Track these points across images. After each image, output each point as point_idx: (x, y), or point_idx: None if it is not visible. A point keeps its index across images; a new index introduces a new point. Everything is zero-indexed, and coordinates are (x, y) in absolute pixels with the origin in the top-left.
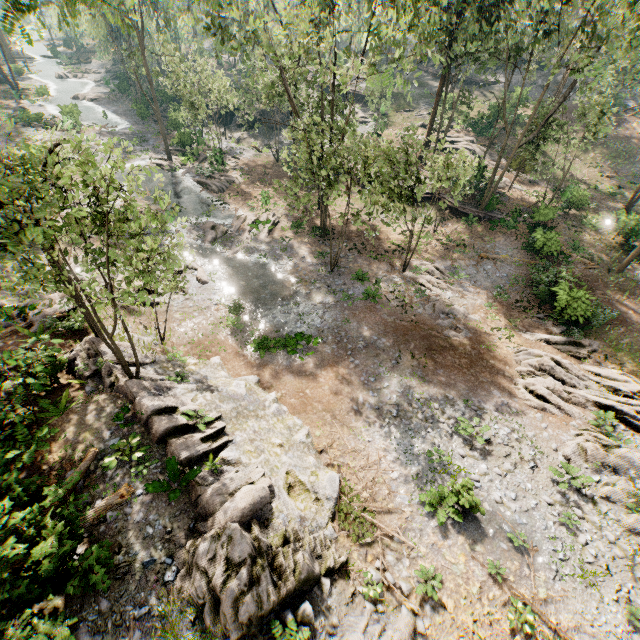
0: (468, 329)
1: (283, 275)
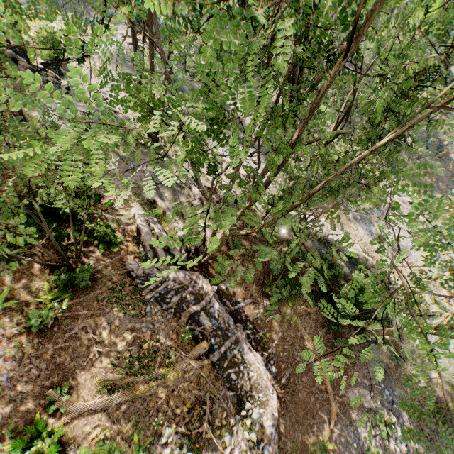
0: None
1: None
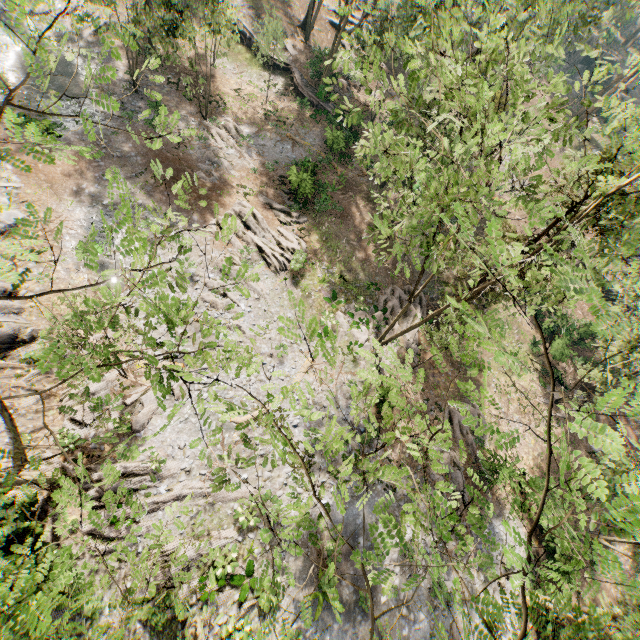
0: (220, 178)
1: (83, 76)
